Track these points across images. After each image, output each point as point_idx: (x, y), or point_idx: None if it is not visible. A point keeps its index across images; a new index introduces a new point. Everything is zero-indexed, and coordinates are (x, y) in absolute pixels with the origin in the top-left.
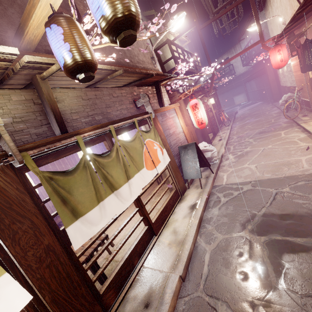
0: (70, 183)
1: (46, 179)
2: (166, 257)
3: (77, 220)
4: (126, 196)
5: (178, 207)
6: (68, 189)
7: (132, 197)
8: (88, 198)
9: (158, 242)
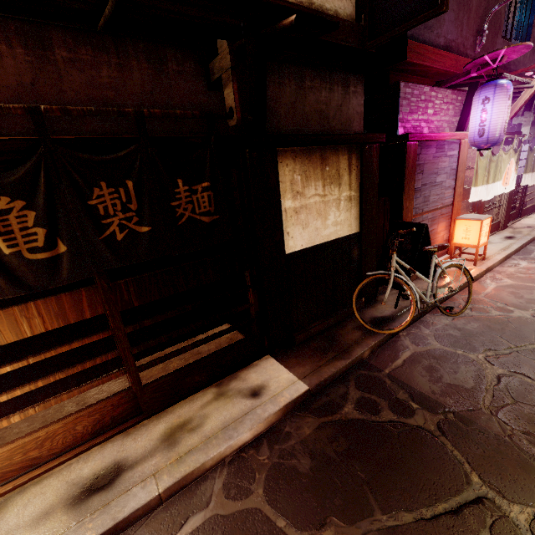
0: (529, 156)
1: (528, 149)
2: (534, 223)
3: (524, 174)
4: (532, 179)
5: (533, 214)
6: (528, 159)
7: (532, 182)
8: (529, 168)
9: (522, 220)
